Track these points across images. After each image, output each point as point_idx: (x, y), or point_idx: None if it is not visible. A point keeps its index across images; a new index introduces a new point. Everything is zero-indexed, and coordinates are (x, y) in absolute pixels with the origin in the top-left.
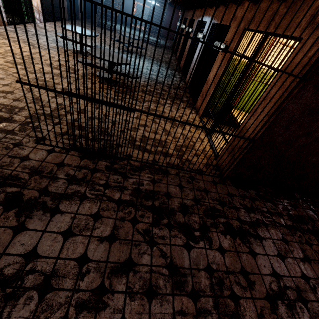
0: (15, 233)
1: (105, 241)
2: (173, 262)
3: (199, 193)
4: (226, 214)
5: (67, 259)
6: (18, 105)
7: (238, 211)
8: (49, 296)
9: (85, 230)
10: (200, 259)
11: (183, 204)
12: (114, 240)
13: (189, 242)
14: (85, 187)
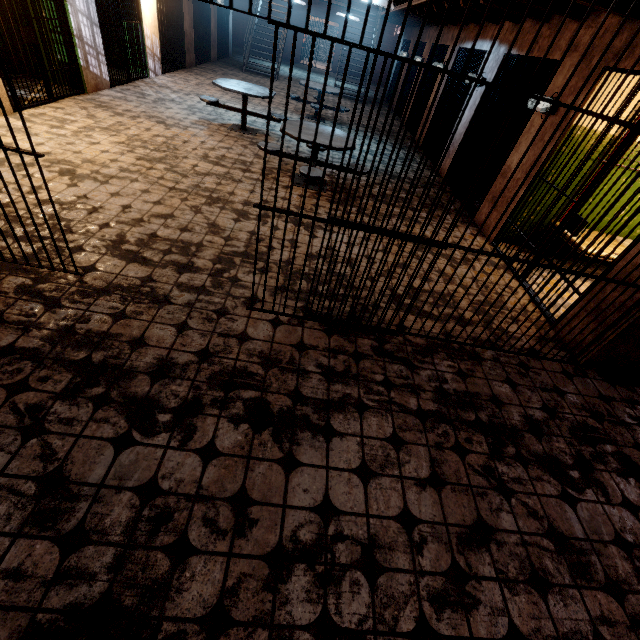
0: (286, 471)
1: (428, 486)
2: (555, 528)
3: (548, 396)
4: (611, 436)
5: (383, 518)
6: (191, 240)
7: (630, 431)
8: (383, 581)
9: (388, 466)
10: (598, 524)
11: (529, 418)
12: (442, 486)
13: (567, 491)
14: (357, 388)
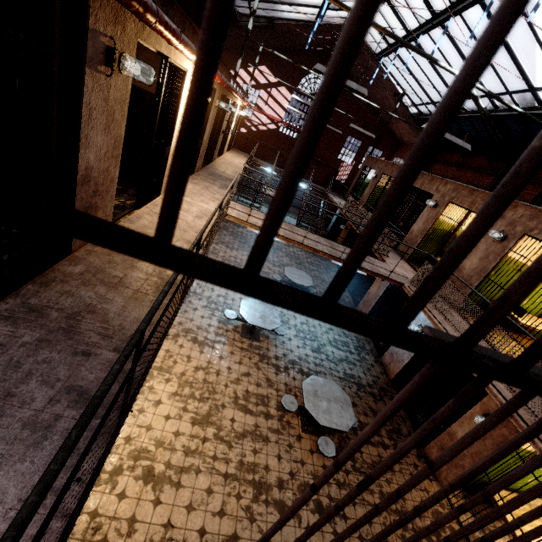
0: None
1: None
2: None
3: None
4: None
5: None
6: None
7: None
8: None
9: None
10: None
11: None
12: None
13: None
14: None
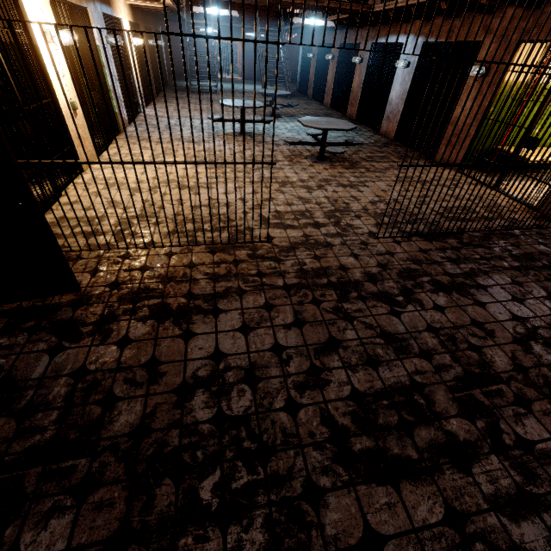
0: (482, 307)
1: None
2: None
3: None
4: None
5: (546, 316)
6: (300, 209)
7: None
8: None
9: (525, 295)
10: None
11: None
12: None
13: None
14: (472, 264)
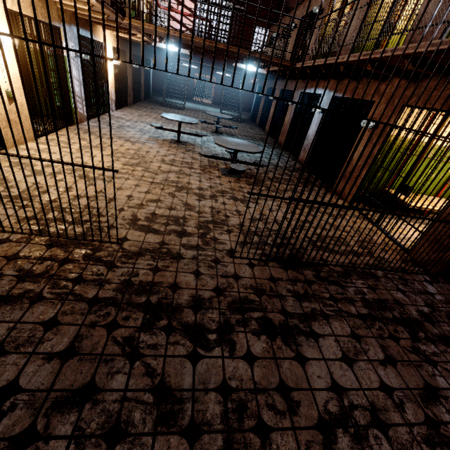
0: (301, 364)
1: (387, 365)
2: None
3: (425, 297)
4: None
5: (372, 390)
6: (178, 215)
7: None
8: (392, 434)
9: (359, 354)
10: None
11: (421, 312)
12: (395, 363)
13: None
14: (317, 303)
